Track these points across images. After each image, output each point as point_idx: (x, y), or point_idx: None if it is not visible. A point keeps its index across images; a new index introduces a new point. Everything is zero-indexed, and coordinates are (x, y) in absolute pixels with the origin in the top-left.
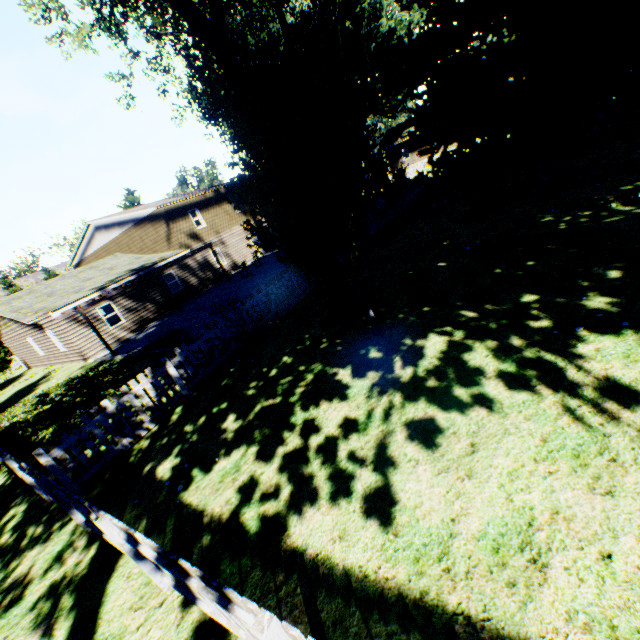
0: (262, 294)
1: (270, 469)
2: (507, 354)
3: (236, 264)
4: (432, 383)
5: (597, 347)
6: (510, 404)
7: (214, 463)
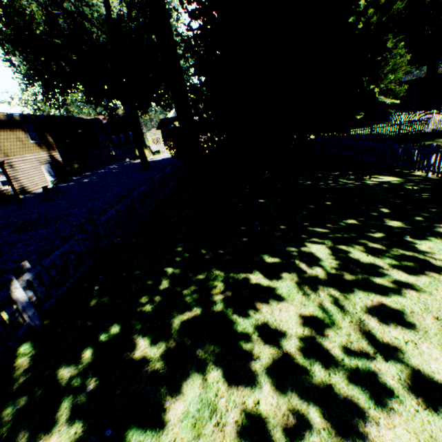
0: (114, 210)
1: (264, 394)
2: (380, 253)
3: (25, 189)
4: (349, 277)
5: (428, 246)
6: (423, 285)
7: (161, 412)
